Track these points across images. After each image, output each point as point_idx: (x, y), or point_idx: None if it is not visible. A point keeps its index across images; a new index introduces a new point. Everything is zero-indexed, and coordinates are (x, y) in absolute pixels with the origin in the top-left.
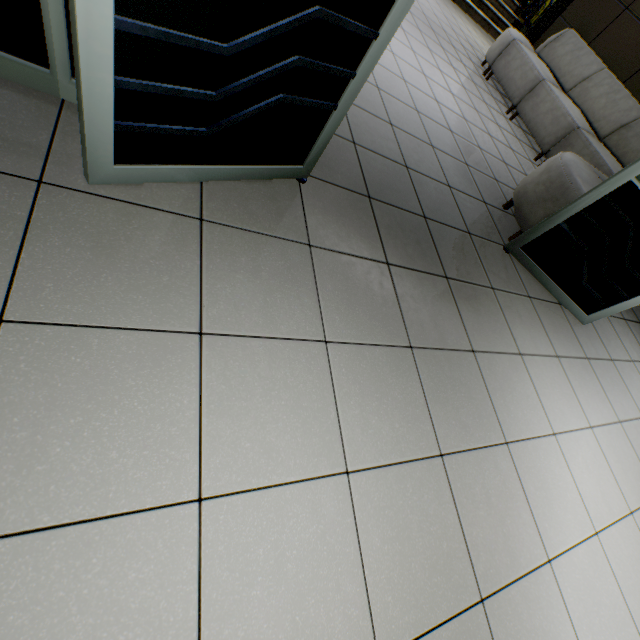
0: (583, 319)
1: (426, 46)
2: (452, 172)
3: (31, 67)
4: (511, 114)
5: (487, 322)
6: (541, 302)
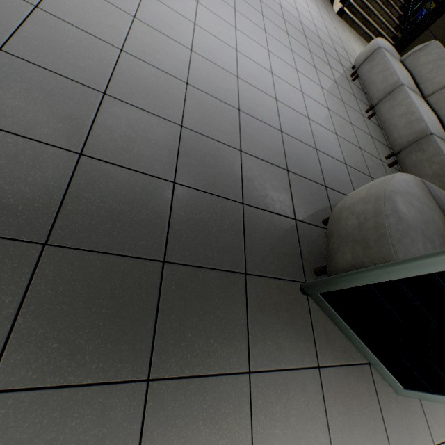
0: (399, 389)
1: (289, 47)
2: (258, 182)
3: None
4: (371, 112)
5: None
6: (338, 370)
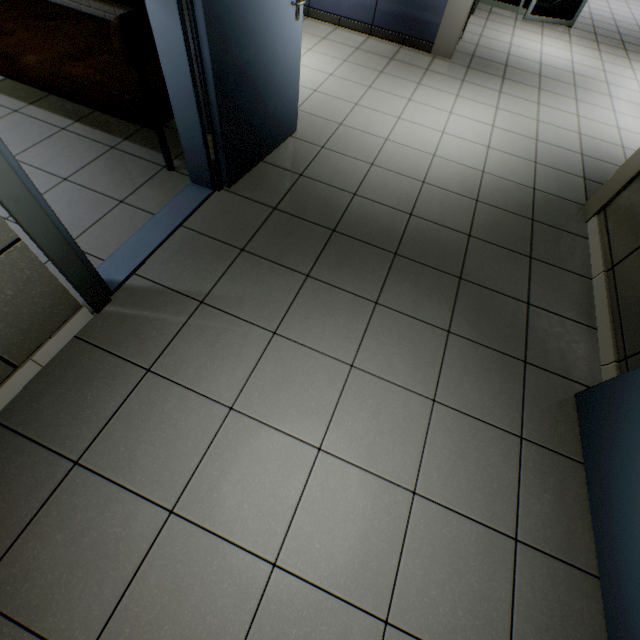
0: None
1: None
2: None
3: (515, 8)
4: None
5: None
6: None
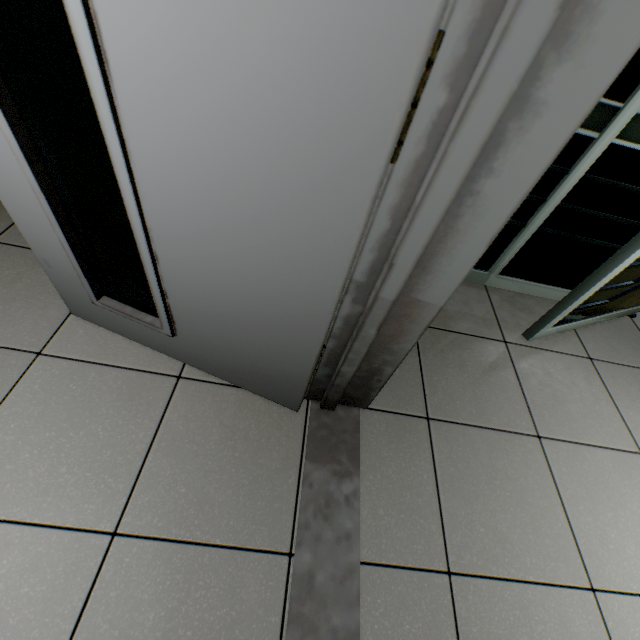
0: None
1: None
2: None
3: (479, 273)
4: None
5: None
6: None
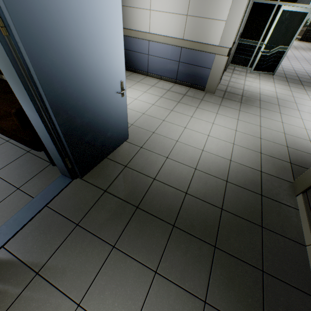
0: None
1: None
2: None
3: (245, 67)
4: None
5: None
6: None
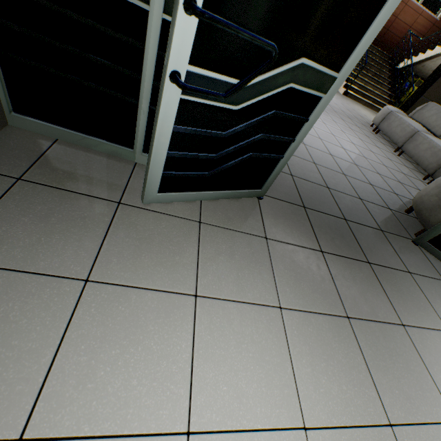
0: None
1: (332, 120)
2: (361, 189)
3: (125, 149)
4: (398, 152)
5: (410, 300)
6: None
